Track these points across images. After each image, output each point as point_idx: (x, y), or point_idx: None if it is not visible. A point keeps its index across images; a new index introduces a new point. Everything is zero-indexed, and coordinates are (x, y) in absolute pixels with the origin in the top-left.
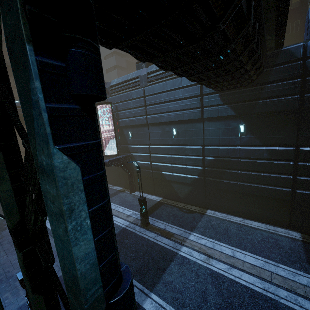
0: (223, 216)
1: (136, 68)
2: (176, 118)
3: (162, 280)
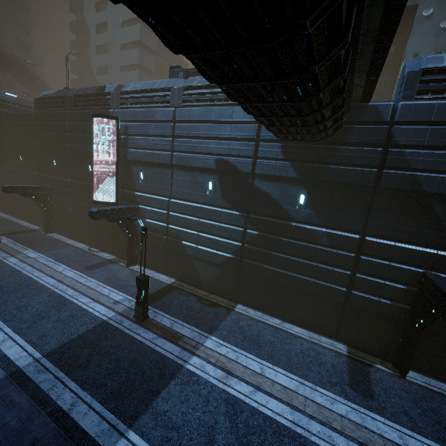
0: (257, 315)
1: (169, 75)
2: (216, 165)
3: (151, 409)
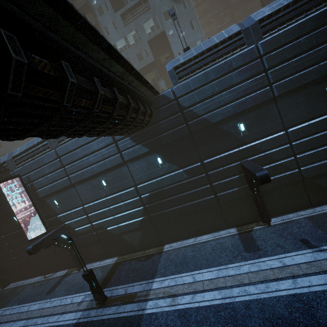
0: (178, 244)
1: None
2: (100, 169)
3: None
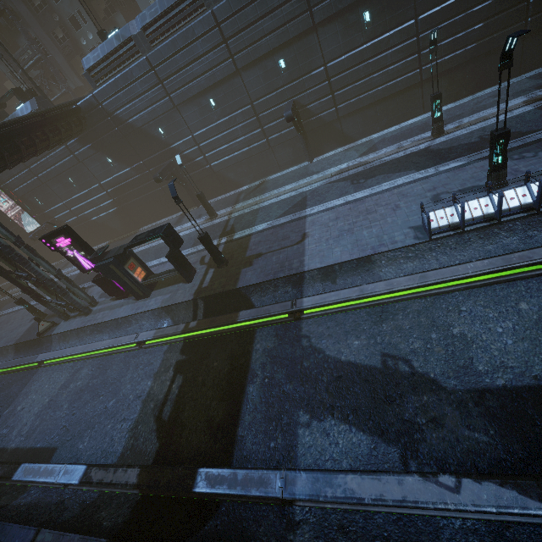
0: (148, 226)
1: None
2: (62, 169)
3: None
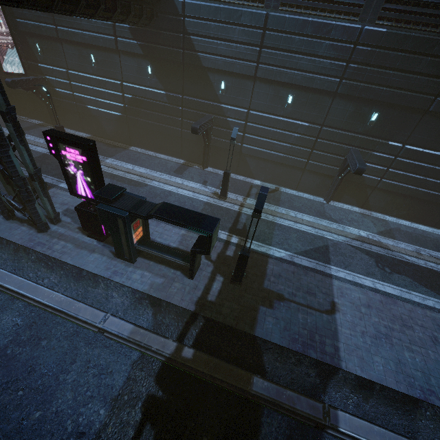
0: (141, 151)
1: None
2: (92, 41)
3: None
